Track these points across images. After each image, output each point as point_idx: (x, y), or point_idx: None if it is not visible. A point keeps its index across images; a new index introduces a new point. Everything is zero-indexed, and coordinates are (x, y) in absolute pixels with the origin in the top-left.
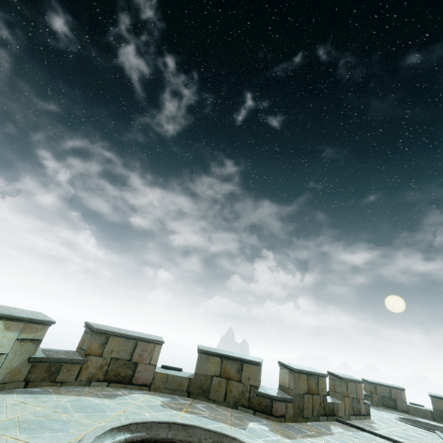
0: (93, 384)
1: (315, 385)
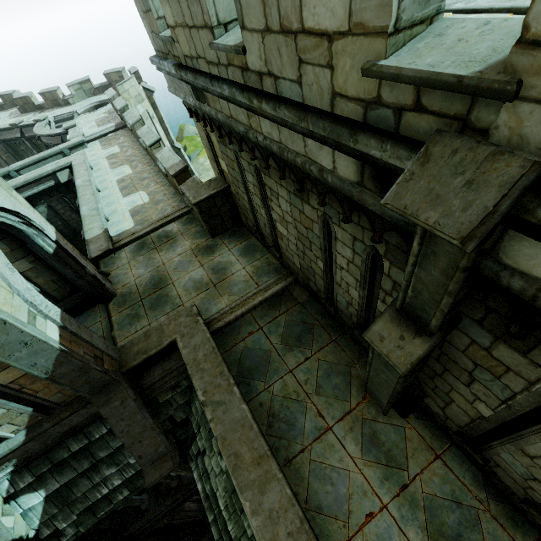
0: (13, 108)
1: (27, 101)
